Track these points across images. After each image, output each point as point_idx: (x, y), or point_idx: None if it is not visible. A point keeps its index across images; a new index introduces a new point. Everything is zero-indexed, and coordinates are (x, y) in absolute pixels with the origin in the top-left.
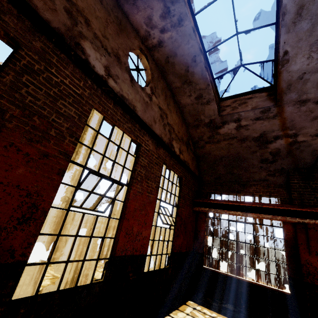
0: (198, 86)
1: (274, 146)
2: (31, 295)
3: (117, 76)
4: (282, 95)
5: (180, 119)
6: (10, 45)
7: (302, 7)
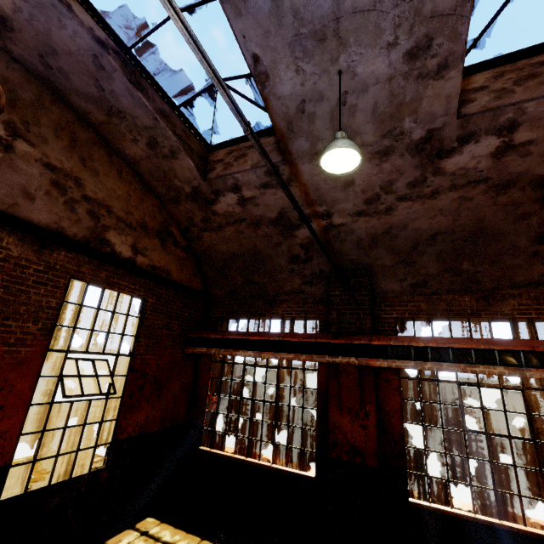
0: (138, 121)
1: (303, 233)
2: None
3: None
4: (287, 143)
5: (135, 186)
6: None
7: None
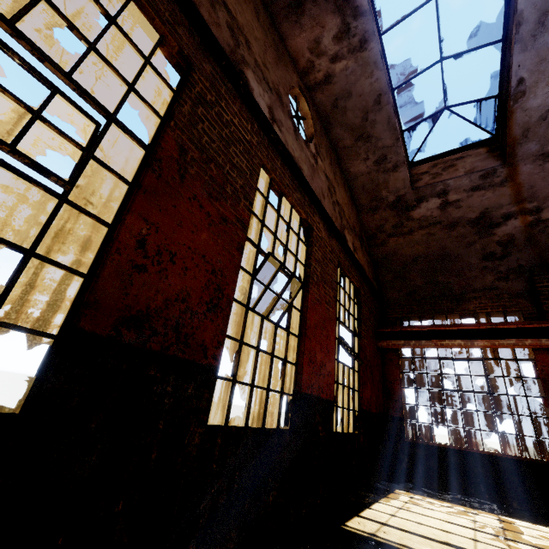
0: (380, 142)
1: (503, 231)
2: (220, 425)
3: (280, 123)
4: (515, 147)
5: (349, 197)
6: (177, 68)
7: (546, 13)
